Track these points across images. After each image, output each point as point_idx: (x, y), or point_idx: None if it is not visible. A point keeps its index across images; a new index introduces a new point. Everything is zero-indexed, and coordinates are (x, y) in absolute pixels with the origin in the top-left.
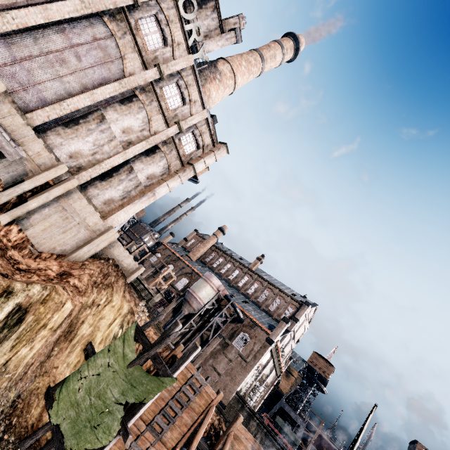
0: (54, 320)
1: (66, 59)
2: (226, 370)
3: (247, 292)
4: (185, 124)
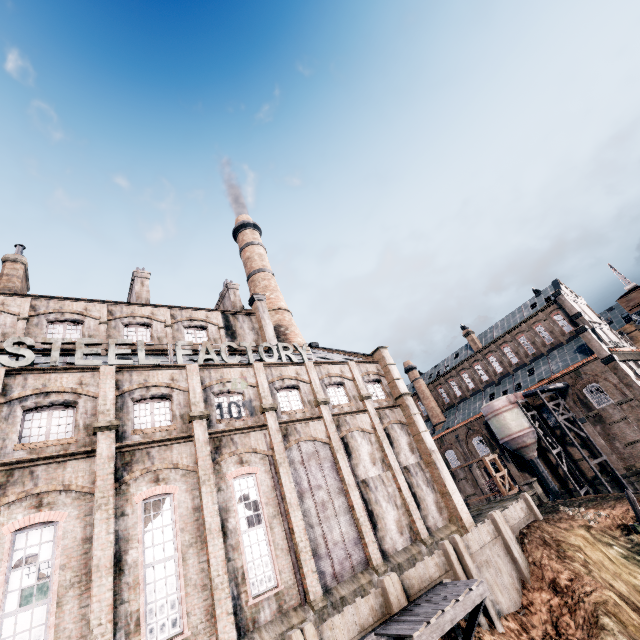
0: (635, 616)
1: (321, 501)
2: (638, 428)
3: (513, 363)
4: (363, 390)
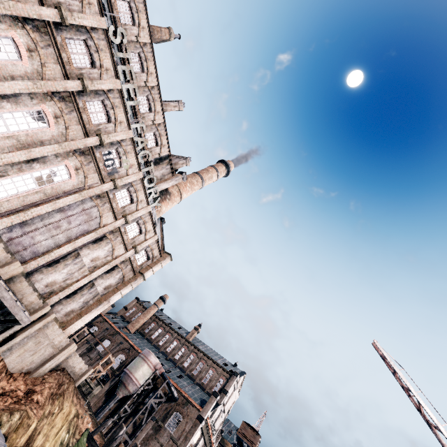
0: (23, 440)
1: (60, 225)
2: None
3: (183, 364)
4: (140, 247)
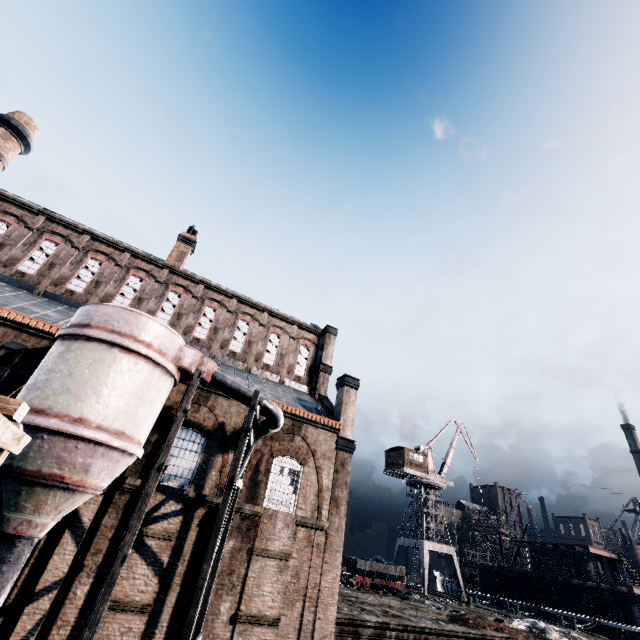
0: None
1: None
2: (285, 590)
3: (194, 335)
4: None
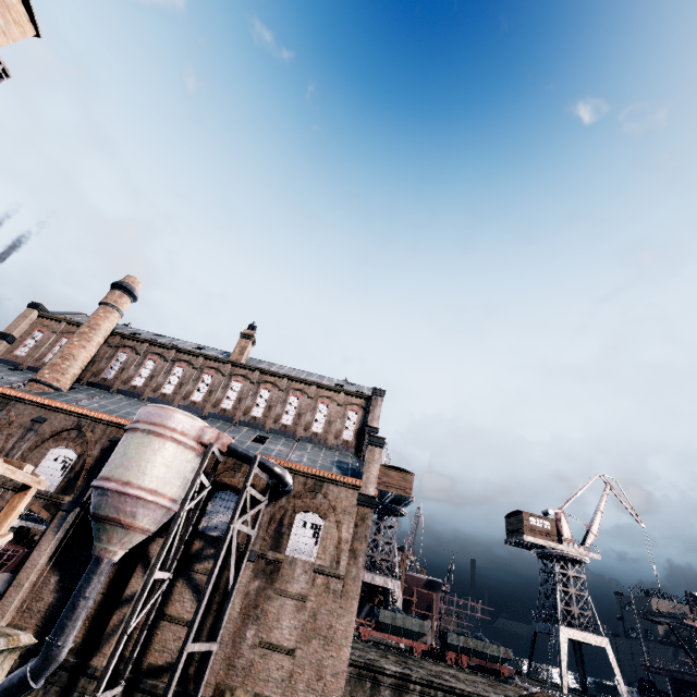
0: None
1: None
2: (302, 627)
3: (252, 414)
4: None
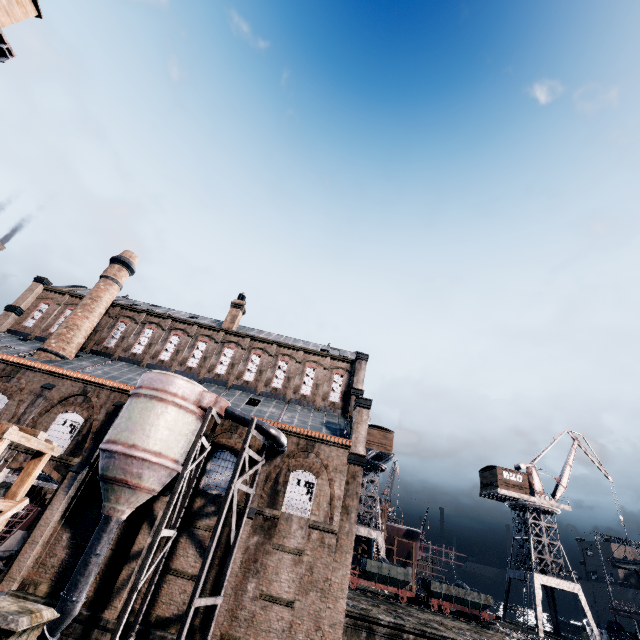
0: None
1: None
2: (300, 580)
3: (244, 379)
4: None
